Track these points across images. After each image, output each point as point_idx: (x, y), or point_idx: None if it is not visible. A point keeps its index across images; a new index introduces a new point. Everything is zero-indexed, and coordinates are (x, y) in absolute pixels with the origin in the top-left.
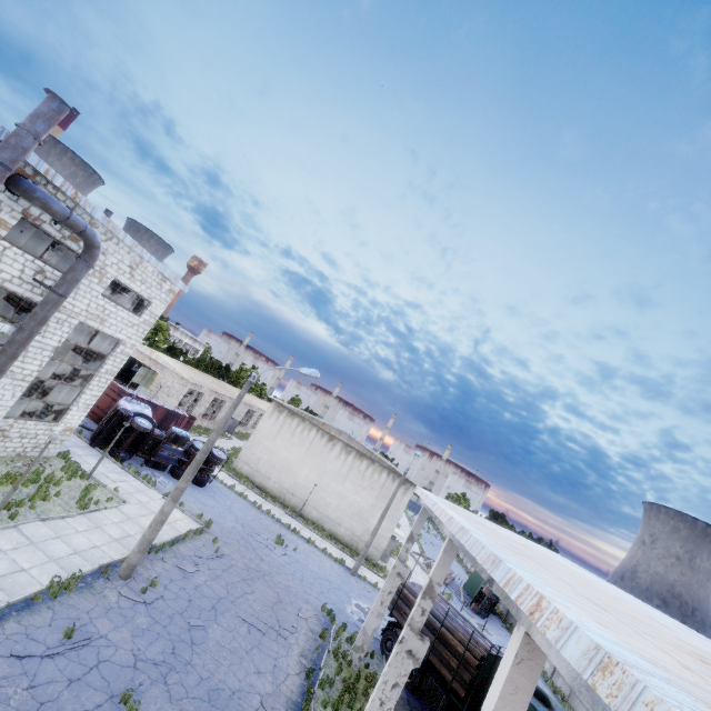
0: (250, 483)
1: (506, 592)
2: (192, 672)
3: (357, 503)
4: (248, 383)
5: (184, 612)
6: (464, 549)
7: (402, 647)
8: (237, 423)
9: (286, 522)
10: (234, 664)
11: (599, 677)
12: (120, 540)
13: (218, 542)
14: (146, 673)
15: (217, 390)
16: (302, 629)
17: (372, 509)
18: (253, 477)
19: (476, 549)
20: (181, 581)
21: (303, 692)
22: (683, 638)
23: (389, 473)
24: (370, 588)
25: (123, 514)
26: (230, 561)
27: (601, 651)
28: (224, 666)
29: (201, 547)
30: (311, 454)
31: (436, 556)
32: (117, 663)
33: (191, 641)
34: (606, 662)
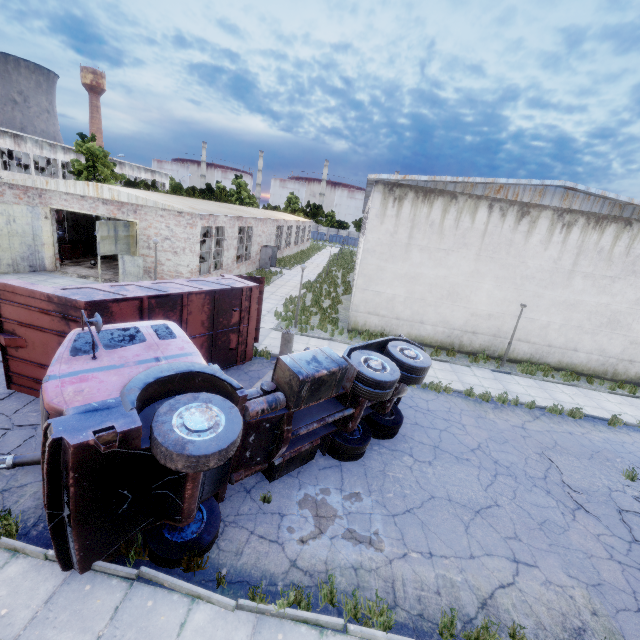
0: None
1: None
2: None
3: (603, 308)
4: None
5: None
6: None
7: None
8: (275, 251)
9: (526, 396)
10: None
11: None
12: None
13: None
14: None
15: (235, 214)
16: None
17: (637, 307)
18: (393, 329)
19: None
20: None
21: None
22: None
23: None
24: None
25: None
26: None
27: None
28: None
29: None
30: (489, 256)
31: None
32: None
33: None
34: None
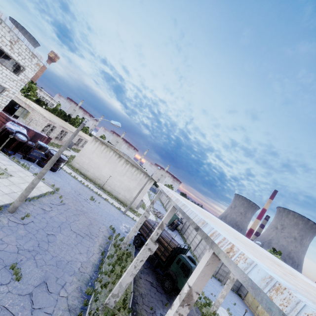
0: (79, 172)
1: (205, 235)
2: (48, 254)
3: (128, 185)
4: (82, 124)
5: (44, 228)
6: (182, 212)
7: (146, 247)
8: (73, 144)
9: (95, 191)
10: (69, 250)
11: (274, 293)
12: (9, 194)
13: (62, 198)
14: (24, 255)
15: (63, 126)
16: (101, 235)
17: (135, 188)
18: (81, 169)
19: (192, 215)
20: (43, 214)
21: (100, 260)
22: (262, 251)
23: (144, 174)
24: (130, 219)
25: (10, 182)
26: (68, 206)
27: (274, 280)
28: (64, 251)
29: (53, 199)
30: (109, 163)
31: (157, 207)
32: (8, 251)
33: (48, 241)
34: (277, 286)
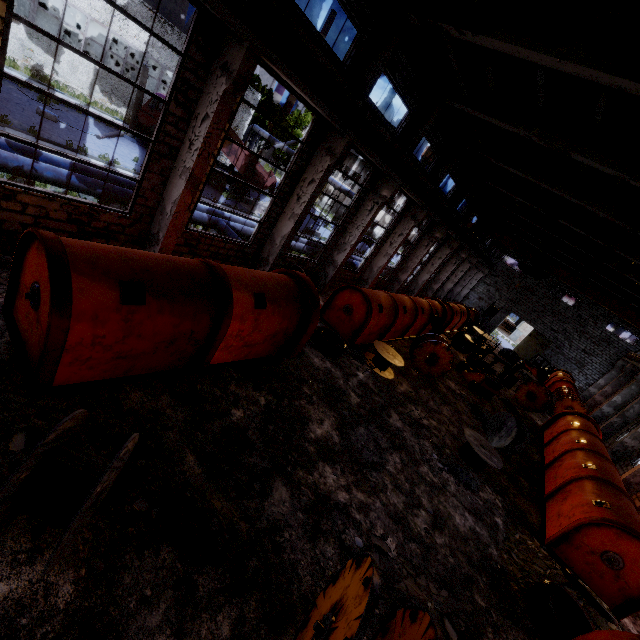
0: None
1: None
2: None
3: None
4: None
5: None
6: None
7: None
8: None
9: None
10: None
11: None
12: None
13: None
14: None
15: None
16: None
17: None
18: None
19: None
20: None
21: None
22: None
23: None
24: None
25: None
26: None
27: None
28: None
29: None
30: None
31: None
32: None
33: None
34: None
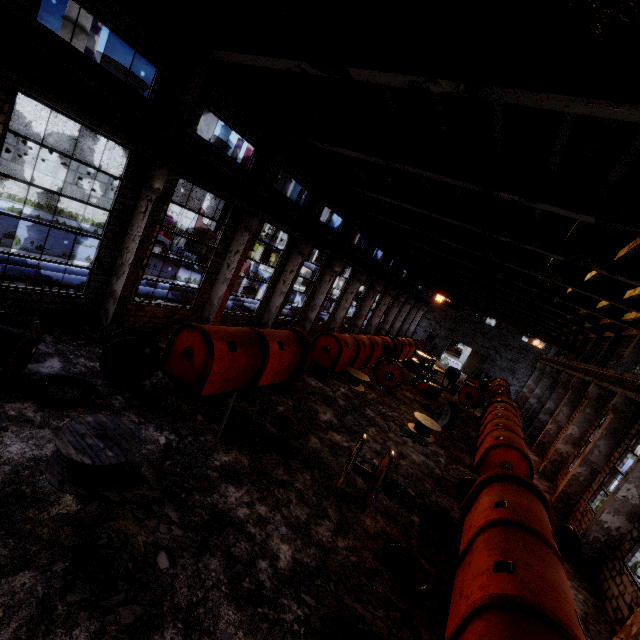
0: None
1: None
2: None
3: None
4: None
5: None
6: None
7: None
8: None
9: None
10: None
11: None
12: None
13: None
14: None
15: None
16: None
17: None
18: None
19: None
20: None
21: None
22: None
23: None
24: None
25: None
26: None
27: None
28: None
29: None
30: None
31: None
32: None
33: None
34: None
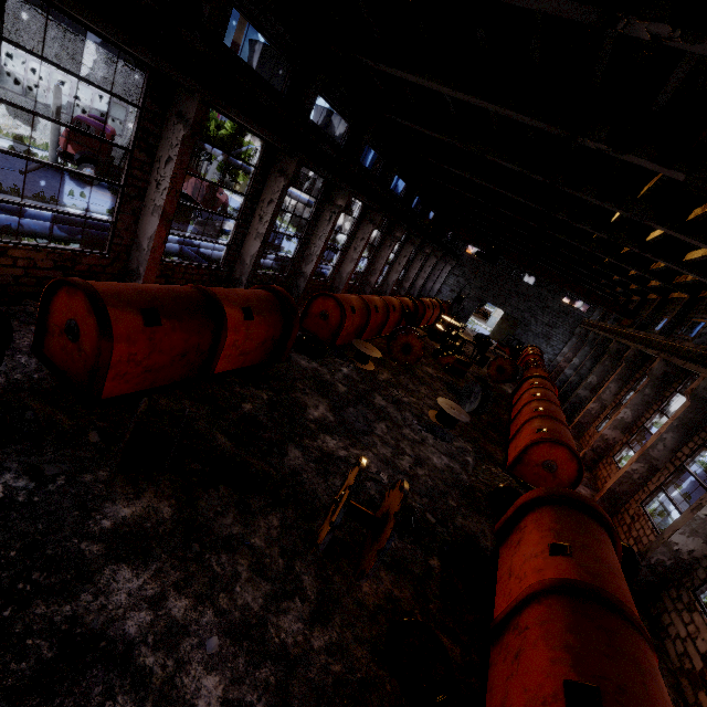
0: None
1: None
2: None
3: None
4: None
5: None
6: None
7: None
8: None
9: None
10: None
11: None
12: None
13: None
14: None
15: None
16: None
17: None
18: None
19: None
20: None
21: None
22: None
23: None
24: None
25: None
26: None
27: None
28: None
29: None
30: None
31: None
32: None
33: None
34: None
